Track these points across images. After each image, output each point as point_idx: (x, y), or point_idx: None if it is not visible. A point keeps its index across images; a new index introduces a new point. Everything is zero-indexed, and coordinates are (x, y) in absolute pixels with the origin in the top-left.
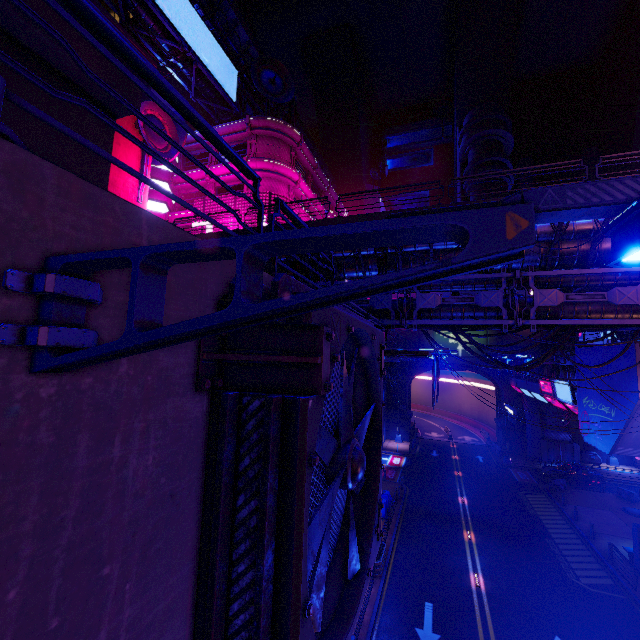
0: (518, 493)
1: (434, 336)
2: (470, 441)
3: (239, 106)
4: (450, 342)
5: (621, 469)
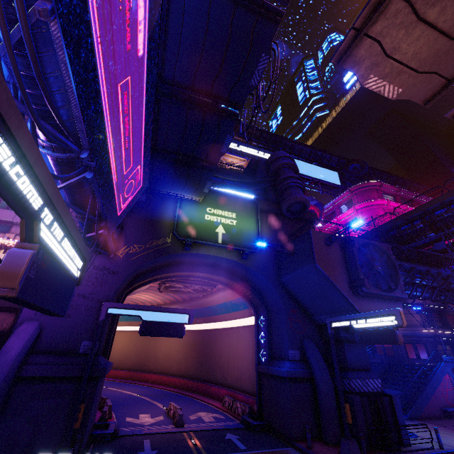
0: None
1: None
2: None
3: (342, 185)
4: None
5: None
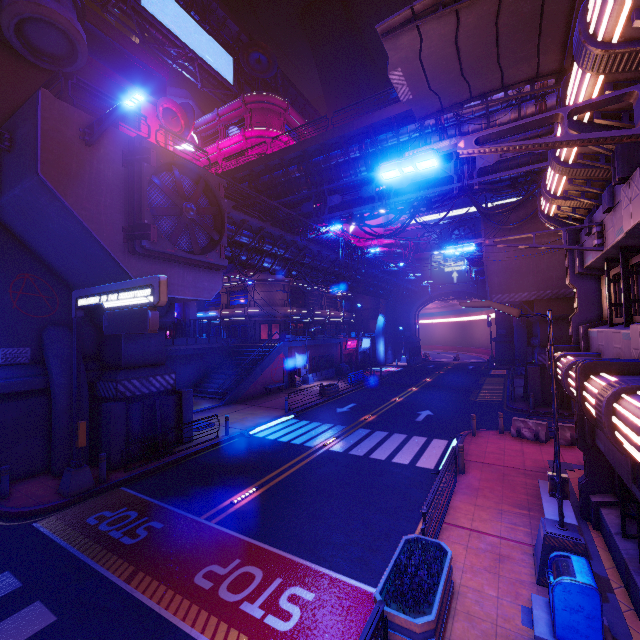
0: (481, 377)
1: (431, 267)
2: (474, 361)
3: (237, 87)
4: (446, 271)
5: None
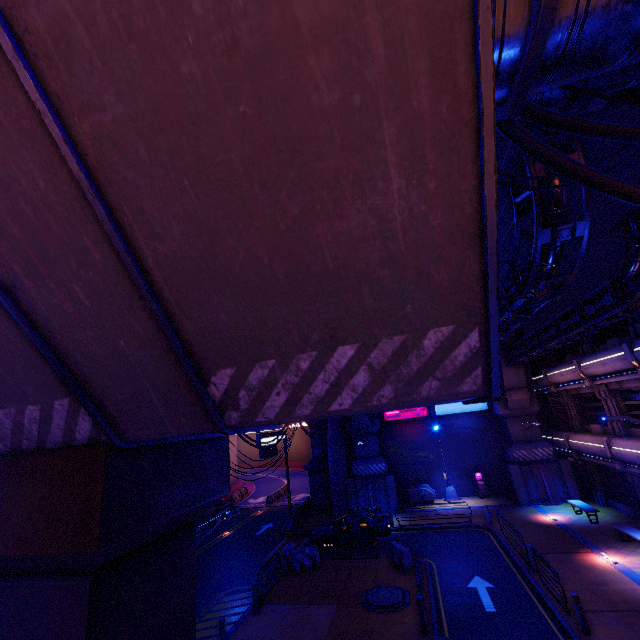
0: (216, 595)
1: None
2: (296, 500)
3: None
4: None
5: (457, 504)
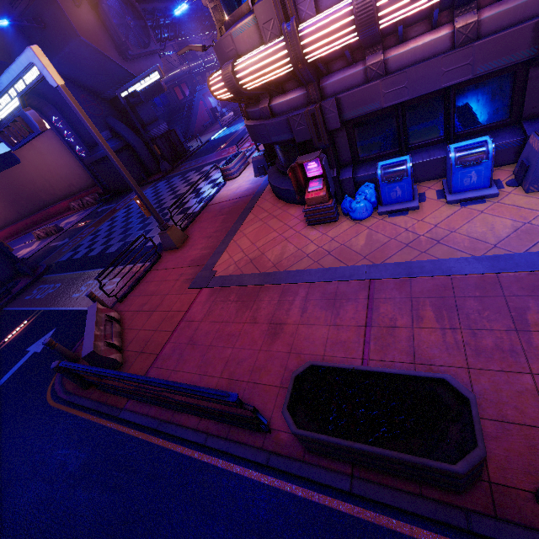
0: None
1: None
2: None
3: None
4: None
5: None
